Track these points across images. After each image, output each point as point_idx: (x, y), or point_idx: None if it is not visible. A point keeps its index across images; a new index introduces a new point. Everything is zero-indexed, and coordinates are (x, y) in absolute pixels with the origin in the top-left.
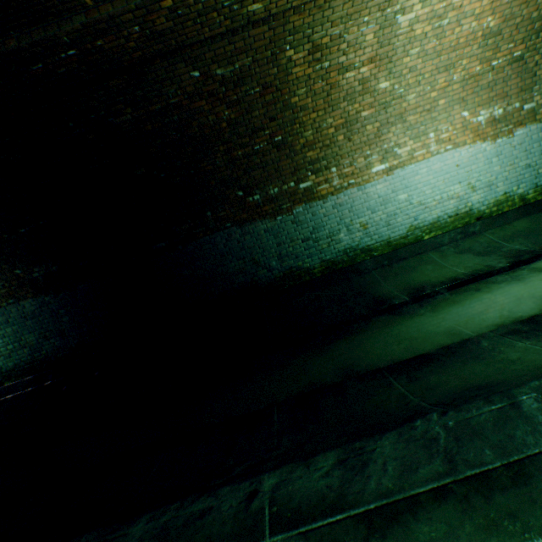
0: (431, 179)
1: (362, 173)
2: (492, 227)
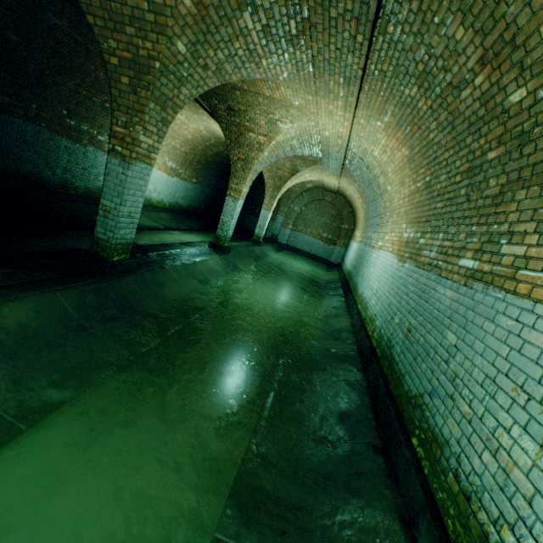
0: None
1: None
2: (154, 211)
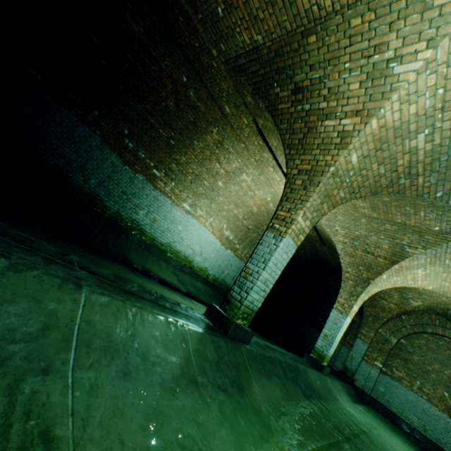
0: (195, 234)
1: (180, 200)
2: (191, 276)
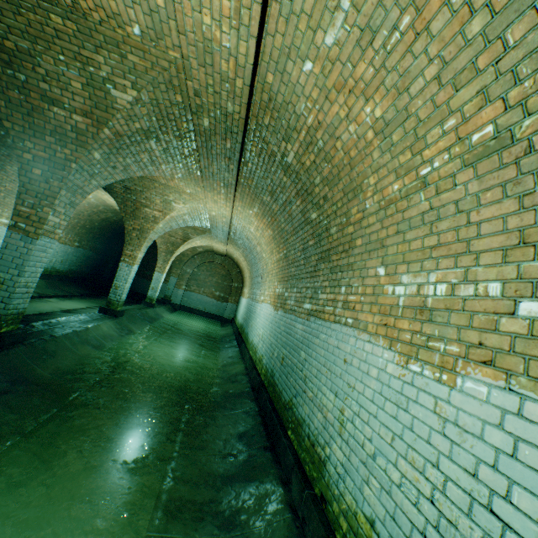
0: None
1: None
2: None
